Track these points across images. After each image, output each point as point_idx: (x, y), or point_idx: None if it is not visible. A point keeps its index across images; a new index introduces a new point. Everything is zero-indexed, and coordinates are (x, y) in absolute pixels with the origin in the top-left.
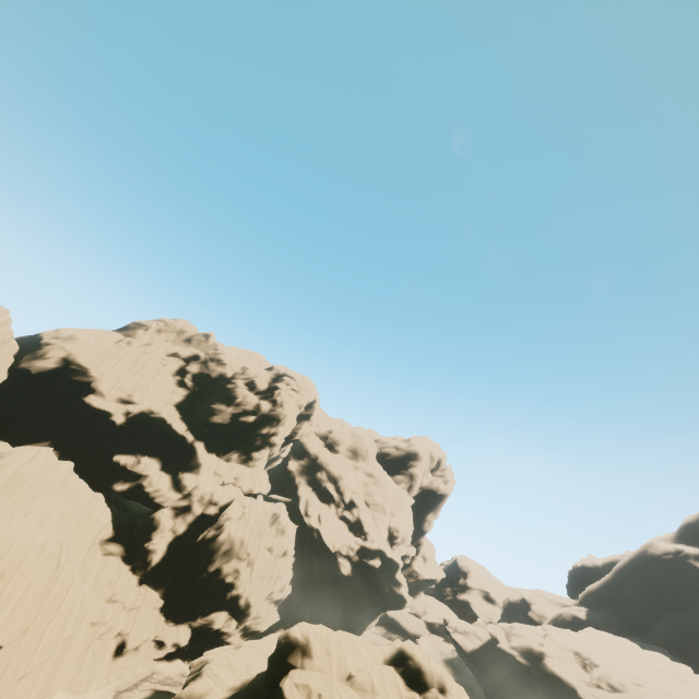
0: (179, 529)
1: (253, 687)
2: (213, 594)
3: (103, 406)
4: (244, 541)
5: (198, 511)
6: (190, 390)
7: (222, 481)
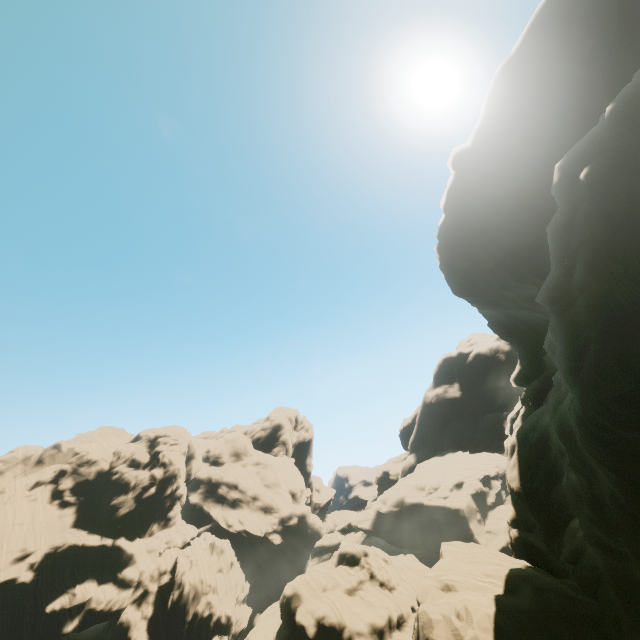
0: (148, 612)
1: (282, 636)
2: (199, 634)
3: (2, 579)
4: (202, 579)
5: (155, 589)
6: (76, 504)
7: (158, 553)
